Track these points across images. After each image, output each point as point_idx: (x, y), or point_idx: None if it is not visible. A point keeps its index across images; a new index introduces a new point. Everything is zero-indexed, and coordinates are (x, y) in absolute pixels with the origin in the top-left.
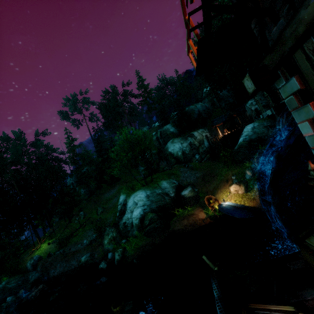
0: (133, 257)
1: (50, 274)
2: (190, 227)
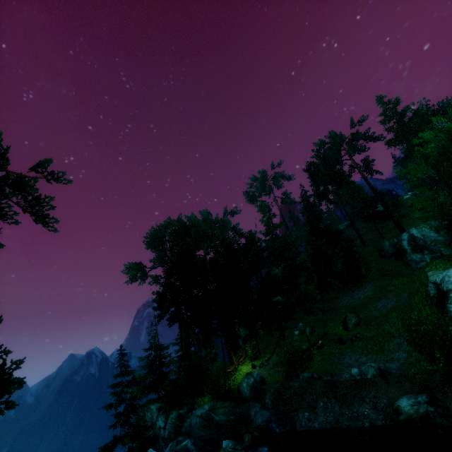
0: None
1: (297, 422)
2: None
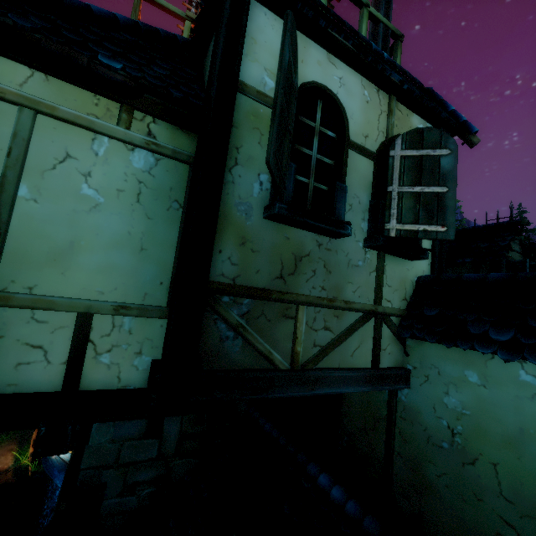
0: None
1: None
2: None
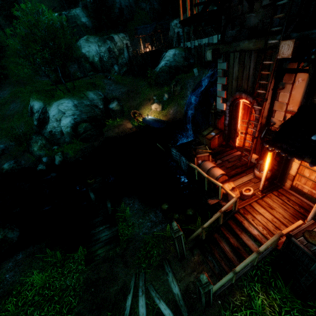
0: (76, 157)
1: None
2: (121, 134)
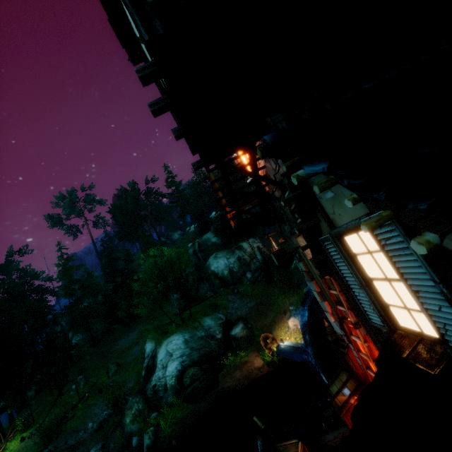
0: (170, 438)
1: None
2: (244, 381)
